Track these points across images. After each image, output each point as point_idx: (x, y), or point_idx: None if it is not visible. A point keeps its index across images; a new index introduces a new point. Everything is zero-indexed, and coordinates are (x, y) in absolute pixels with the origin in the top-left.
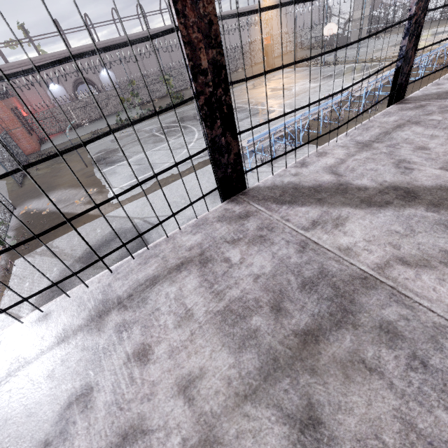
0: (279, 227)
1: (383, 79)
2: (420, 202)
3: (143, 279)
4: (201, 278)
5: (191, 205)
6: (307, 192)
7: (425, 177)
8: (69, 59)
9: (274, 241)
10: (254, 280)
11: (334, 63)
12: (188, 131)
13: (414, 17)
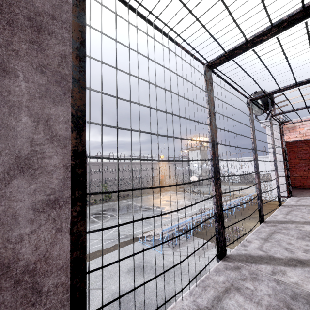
0: (259, 273)
1: (228, 205)
2: (307, 265)
3: (212, 297)
4: (243, 296)
5: (213, 259)
6: (258, 258)
7: (301, 255)
8: (200, 201)
9: (262, 280)
10: (269, 296)
11: (198, 193)
12: (114, 218)
13: (259, 194)
